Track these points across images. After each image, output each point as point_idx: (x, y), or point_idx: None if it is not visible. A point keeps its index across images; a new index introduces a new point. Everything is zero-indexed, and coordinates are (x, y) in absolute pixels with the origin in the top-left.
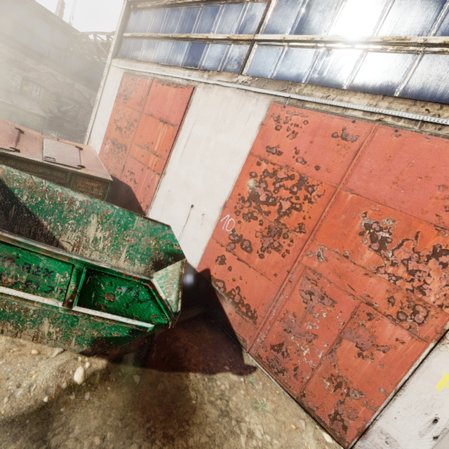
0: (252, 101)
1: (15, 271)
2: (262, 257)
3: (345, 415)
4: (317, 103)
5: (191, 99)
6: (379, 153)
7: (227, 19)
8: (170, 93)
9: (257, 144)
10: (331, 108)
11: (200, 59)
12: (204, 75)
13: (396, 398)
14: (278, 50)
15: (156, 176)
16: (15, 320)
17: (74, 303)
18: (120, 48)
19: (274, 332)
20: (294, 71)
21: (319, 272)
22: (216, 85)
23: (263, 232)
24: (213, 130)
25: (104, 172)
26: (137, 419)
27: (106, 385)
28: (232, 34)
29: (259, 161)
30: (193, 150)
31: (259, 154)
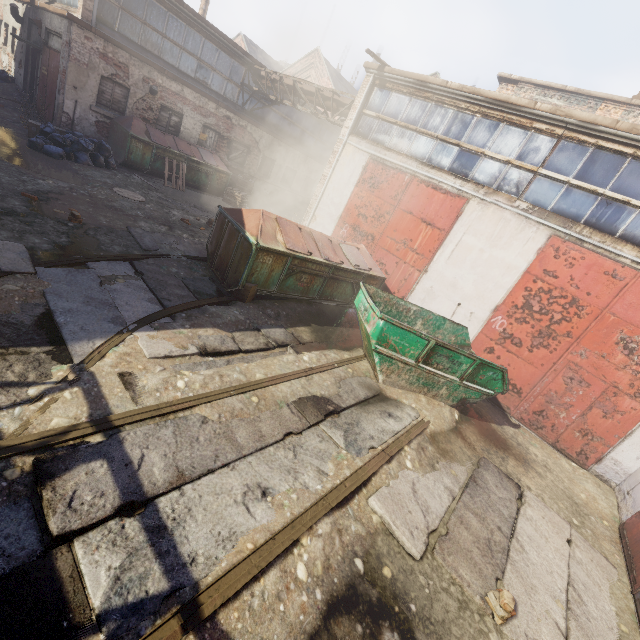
0: (532, 228)
1: (445, 363)
2: (531, 352)
3: (588, 451)
4: (594, 245)
5: (462, 210)
6: (639, 292)
7: (508, 142)
8: (436, 198)
9: (534, 265)
10: (605, 252)
11: (472, 170)
12: (480, 191)
13: (624, 440)
14: (561, 188)
15: (415, 272)
16: (430, 386)
17: (465, 379)
18: (357, 123)
19: (537, 403)
20: (574, 211)
21: (580, 365)
22: (493, 204)
23: (534, 334)
24: (487, 244)
25: (380, 271)
26: (486, 439)
27: (464, 423)
28: (512, 157)
29: (536, 280)
30: (462, 256)
31: (535, 274)
